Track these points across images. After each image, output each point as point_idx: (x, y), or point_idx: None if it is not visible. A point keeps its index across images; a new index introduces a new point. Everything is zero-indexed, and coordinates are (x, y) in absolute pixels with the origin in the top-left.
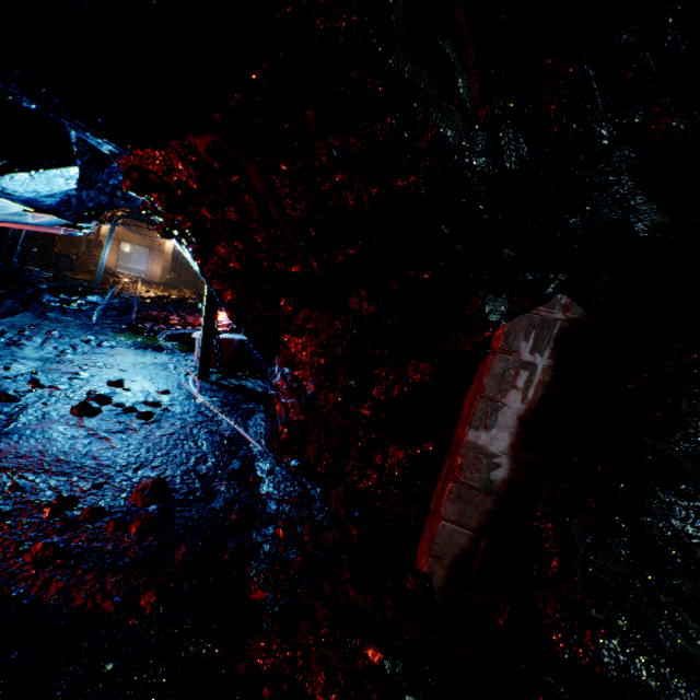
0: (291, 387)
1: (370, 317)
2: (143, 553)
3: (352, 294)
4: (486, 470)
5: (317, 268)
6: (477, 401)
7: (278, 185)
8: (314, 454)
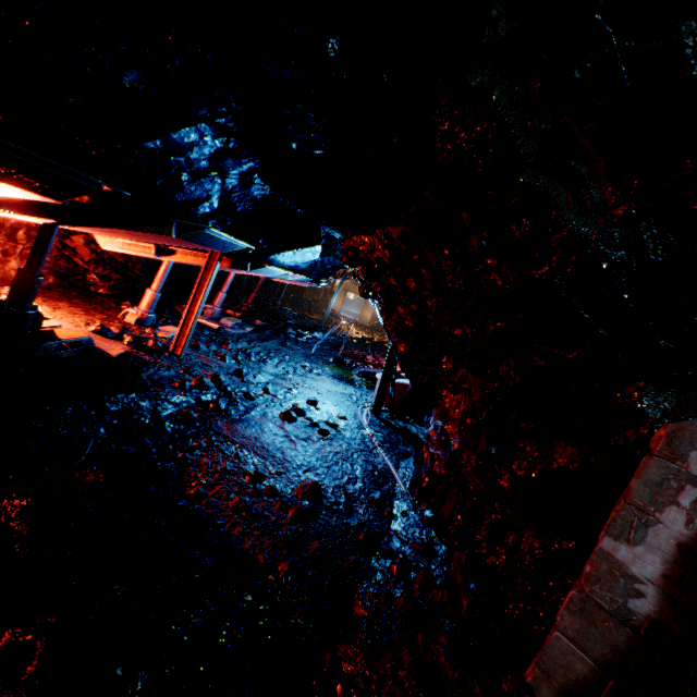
0: (439, 439)
1: (515, 387)
2: (291, 533)
3: (502, 362)
4: (621, 593)
5: (470, 334)
6: (619, 506)
7: (443, 264)
8: (449, 511)
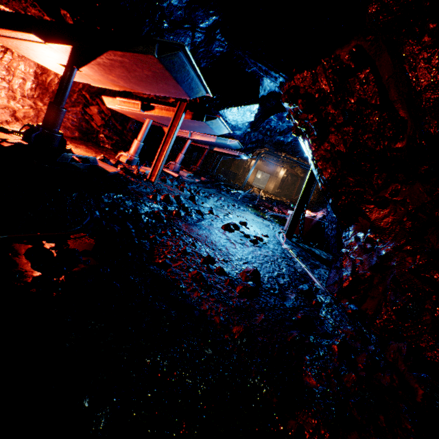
0: (362, 247)
1: None
2: (240, 304)
3: None
4: None
5: (435, 128)
6: None
7: (414, 54)
8: (372, 307)
